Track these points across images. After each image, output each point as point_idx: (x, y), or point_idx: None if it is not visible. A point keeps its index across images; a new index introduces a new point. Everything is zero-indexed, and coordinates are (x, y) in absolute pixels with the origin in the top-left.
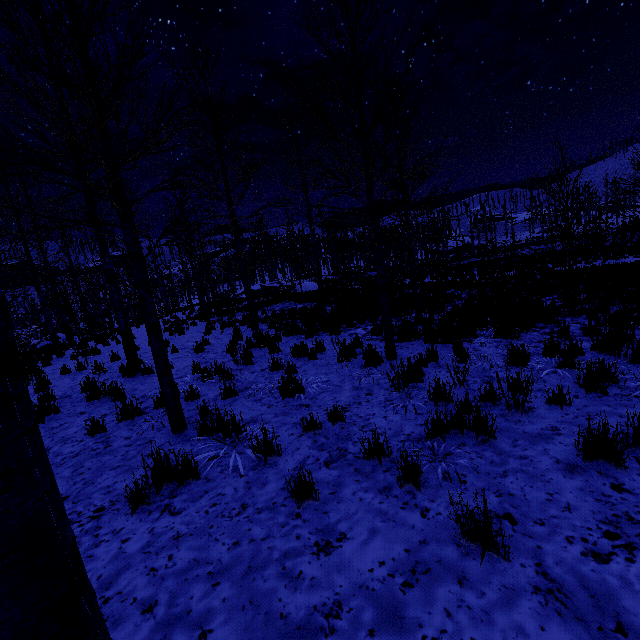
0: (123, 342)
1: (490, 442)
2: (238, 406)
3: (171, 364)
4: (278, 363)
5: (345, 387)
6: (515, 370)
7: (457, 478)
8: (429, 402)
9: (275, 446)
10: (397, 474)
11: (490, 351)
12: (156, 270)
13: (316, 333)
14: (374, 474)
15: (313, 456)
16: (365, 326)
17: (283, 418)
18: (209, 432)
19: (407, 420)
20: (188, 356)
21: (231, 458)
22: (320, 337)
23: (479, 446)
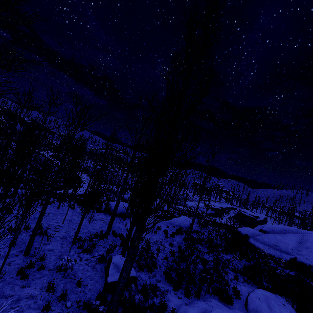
0: None
1: None
2: None
3: None
4: None
5: None
6: None
7: None
8: None
9: None
10: None
11: None
12: None
13: None
14: None
15: None
16: None
17: None
18: None
19: None
20: None
21: None
22: None
23: None
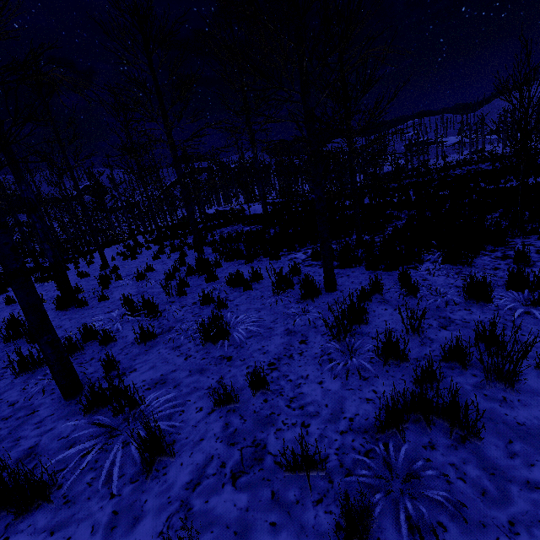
0: (53, 274)
1: (471, 443)
2: (152, 356)
3: (109, 294)
4: (209, 296)
5: (277, 330)
6: (476, 309)
7: (432, 533)
8: (376, 358)
9: (174, 432)
10: (334, 512)
11: (440, 281)
12: (119, 197)
13: (257, 258)
14: (299, 509)
15: (218, 457)
16: (305, 250)
17: (197, 378)
18: (100, 404)
19: (349, 390)
20: (129, 284)
21: (108, 458)
22: (260, 262)
23: (456, 452)
